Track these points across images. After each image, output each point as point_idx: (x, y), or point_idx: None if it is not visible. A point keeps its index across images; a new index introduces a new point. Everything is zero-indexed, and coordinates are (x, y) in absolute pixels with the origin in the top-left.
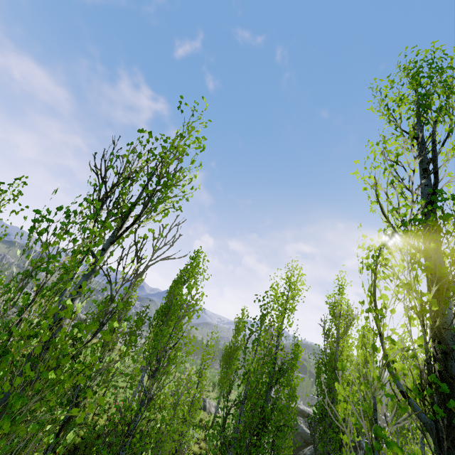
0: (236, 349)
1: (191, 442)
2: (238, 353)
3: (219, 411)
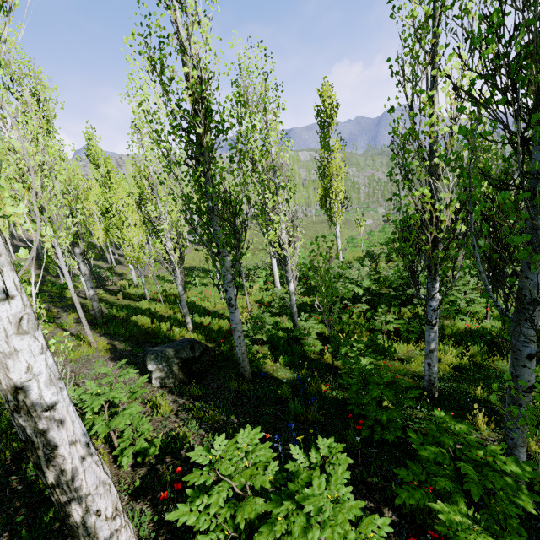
0: None
1: None
2: None
3: None
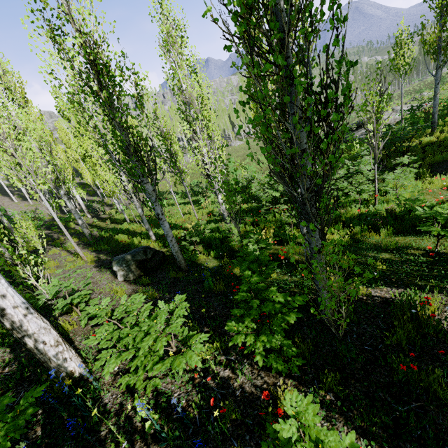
0: None
1: None
2: None
3: None
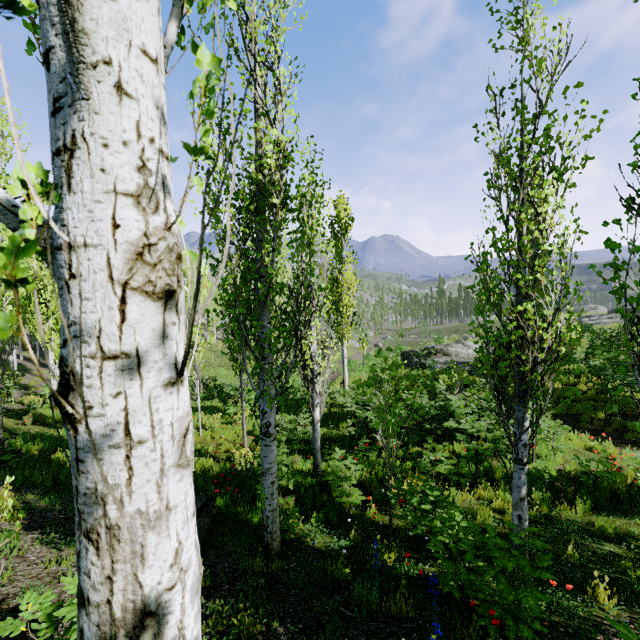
0: None
1: None
2: None
3: None
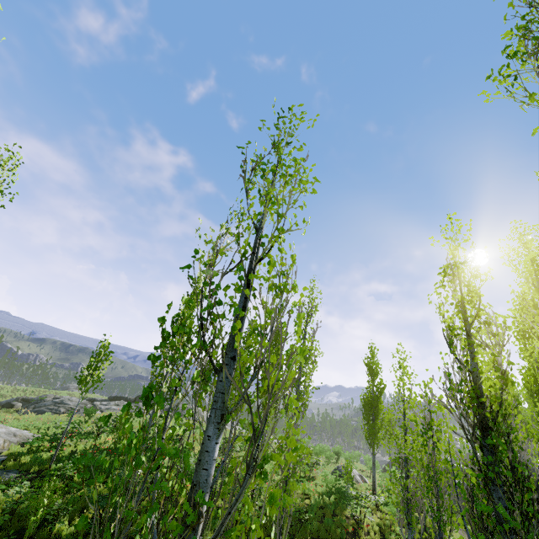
0: (377, 395)
1: (367, 513)
2: (380, 400)
3: (365, 480)
